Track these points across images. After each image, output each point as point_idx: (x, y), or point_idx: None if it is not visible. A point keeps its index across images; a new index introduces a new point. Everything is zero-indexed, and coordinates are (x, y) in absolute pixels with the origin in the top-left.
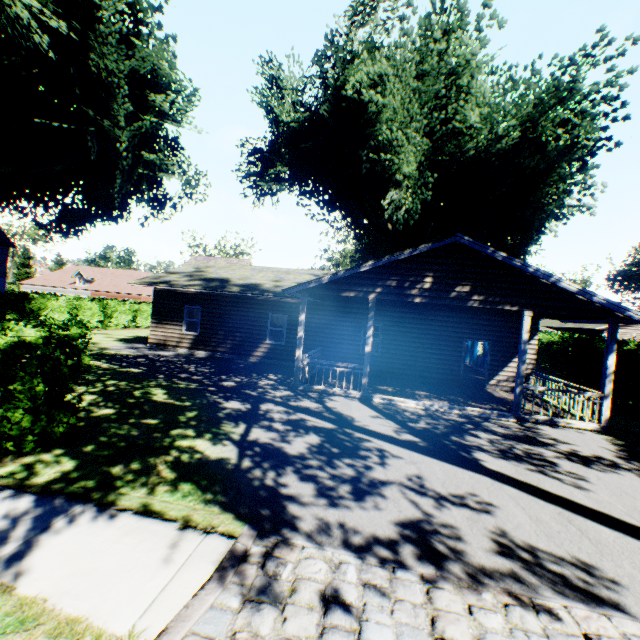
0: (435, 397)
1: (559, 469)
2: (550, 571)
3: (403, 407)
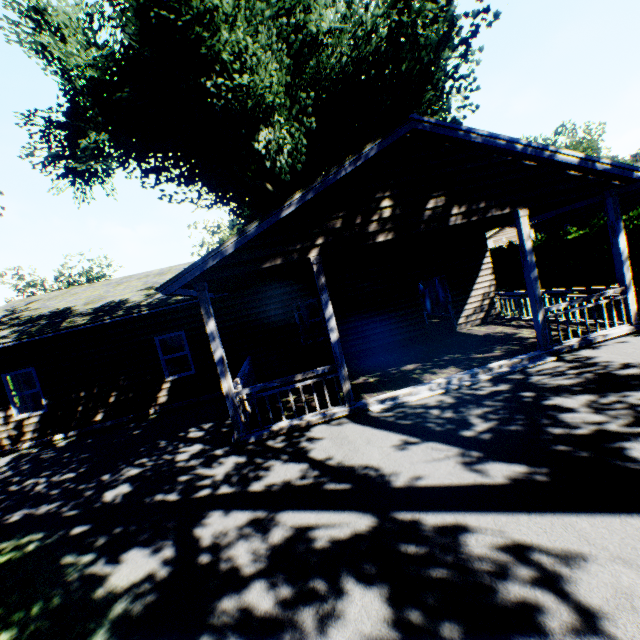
0: (432, 366)
1: None
2: None
3: (416, 402)
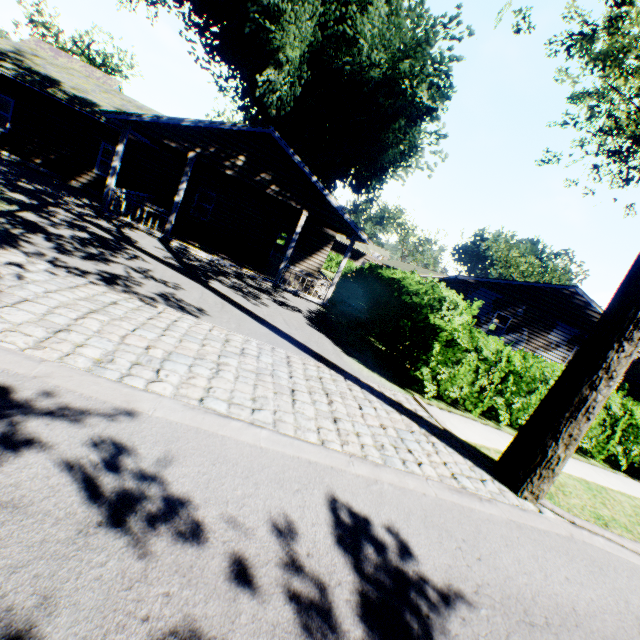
0: (231, 260)
1: (259, 300)
2: (178, 304)
3: (194, 255)
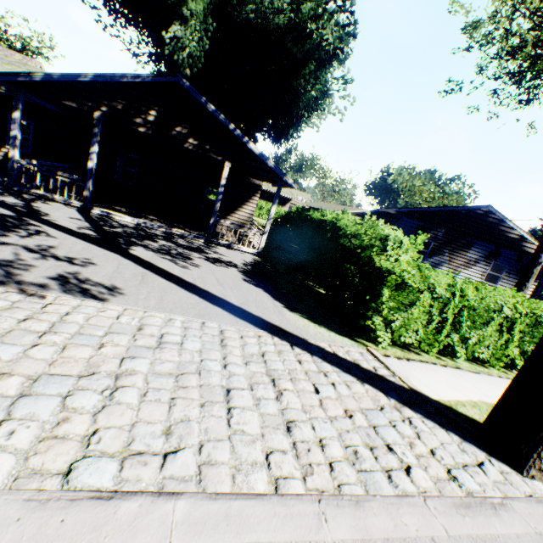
0: (160, 221)
1: (189, 261)
2: (80, 287)
3: (119, 220)
